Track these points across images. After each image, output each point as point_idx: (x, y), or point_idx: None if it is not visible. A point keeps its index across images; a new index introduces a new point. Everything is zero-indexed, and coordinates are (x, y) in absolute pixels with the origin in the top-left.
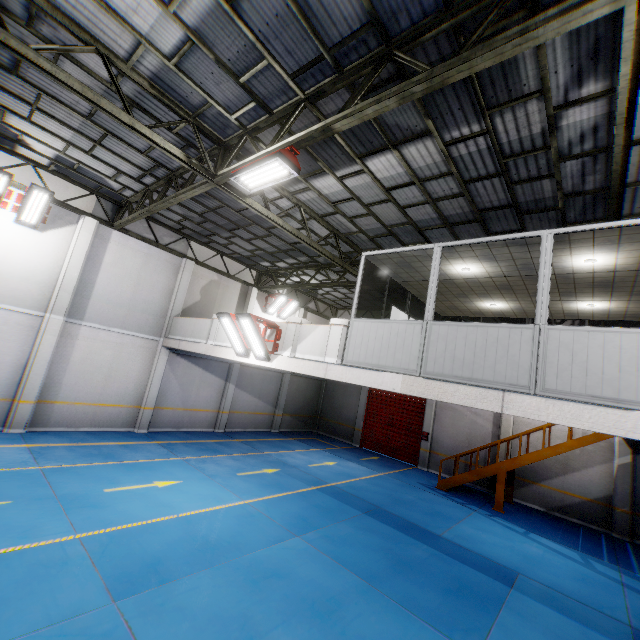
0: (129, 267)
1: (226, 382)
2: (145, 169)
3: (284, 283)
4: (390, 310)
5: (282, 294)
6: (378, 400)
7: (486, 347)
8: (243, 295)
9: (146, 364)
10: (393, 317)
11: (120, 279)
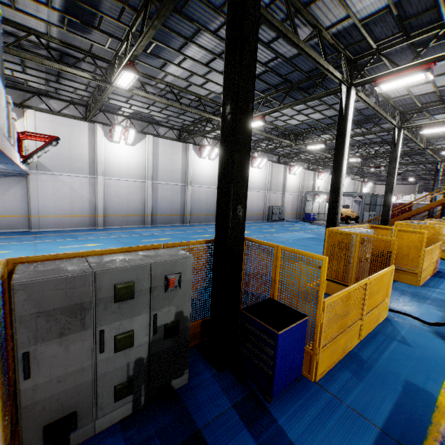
0: (349, 186)
1: (359, 206)
2: (369, 172)
3: (374, 180)
4: (422, 192)
5: (370, 182)
6: (395, 206)
7: (440, 197)
8: (361, 184)
9: (351, 204)
10: (422, 193)
11: (349, 188)
